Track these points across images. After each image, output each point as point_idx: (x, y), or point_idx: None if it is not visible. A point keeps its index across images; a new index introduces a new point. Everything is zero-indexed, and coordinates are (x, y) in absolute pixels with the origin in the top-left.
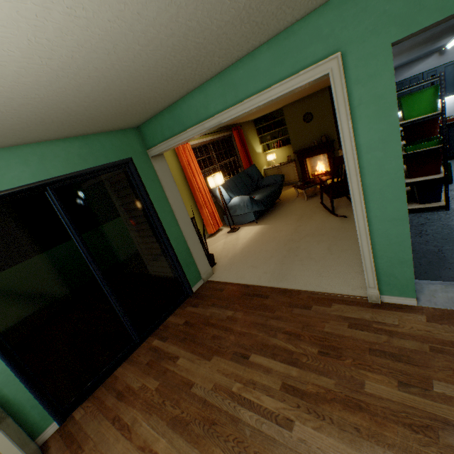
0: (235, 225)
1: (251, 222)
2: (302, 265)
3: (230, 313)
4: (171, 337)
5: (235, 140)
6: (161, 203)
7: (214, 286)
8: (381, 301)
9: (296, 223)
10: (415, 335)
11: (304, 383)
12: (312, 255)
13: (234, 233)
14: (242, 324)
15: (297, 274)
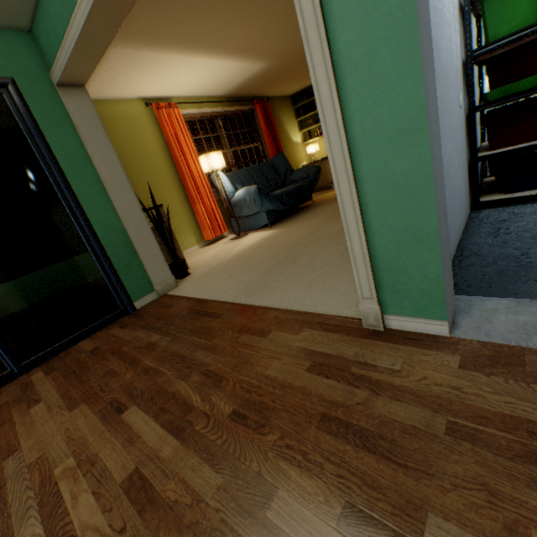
0: (245, 232)
1: (265, 227)
2: (294, 274)
3: (155, 339)
4: (60, 369)
5: (259, 119)
6: (77, 164)
7: (166, 302)
8: (386, 327)
9: (318, 224)
10: (425, 395)
11: (168, 476)
12: (315, 260)
13: (237, 239)
14: (158, 355)
15: (279, 286)
